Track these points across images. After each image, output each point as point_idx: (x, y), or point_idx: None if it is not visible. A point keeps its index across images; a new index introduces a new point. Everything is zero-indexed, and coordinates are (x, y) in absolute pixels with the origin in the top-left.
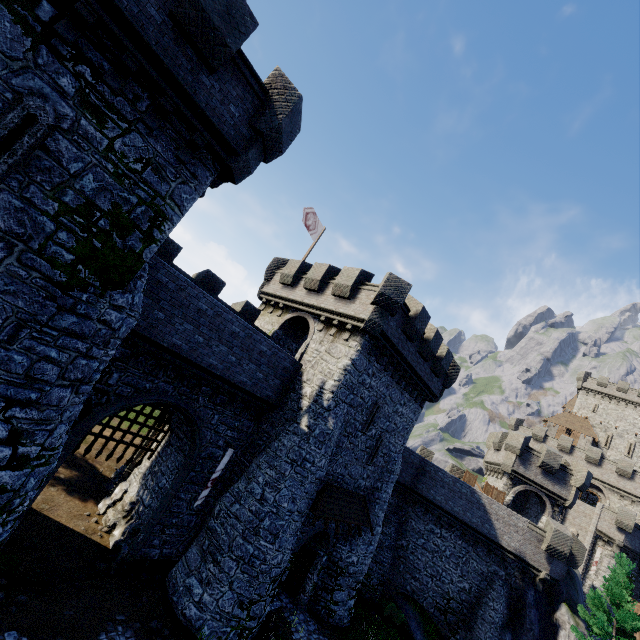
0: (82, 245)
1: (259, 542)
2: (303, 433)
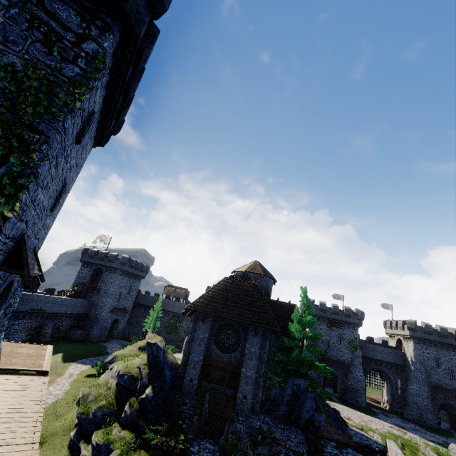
0: (351, 346)
1: (416, 398)
2: (412, 370)
